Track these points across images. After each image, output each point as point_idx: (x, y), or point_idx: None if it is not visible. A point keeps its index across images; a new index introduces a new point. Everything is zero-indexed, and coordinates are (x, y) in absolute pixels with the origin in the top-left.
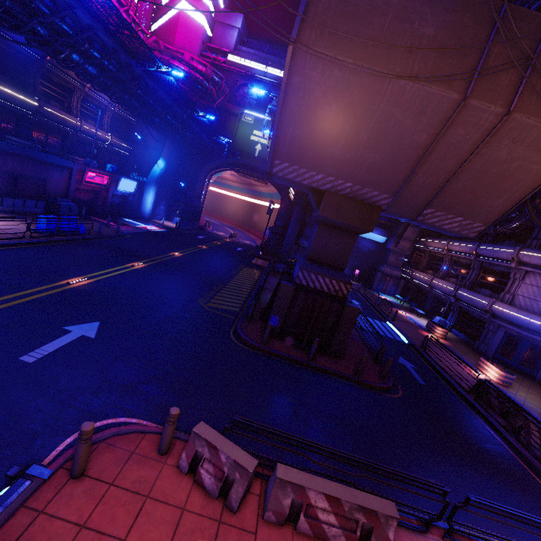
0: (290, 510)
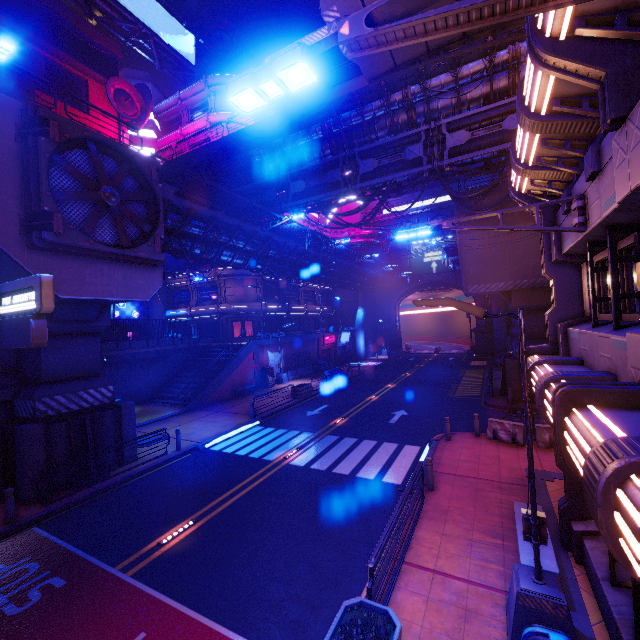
0: (550, 441)
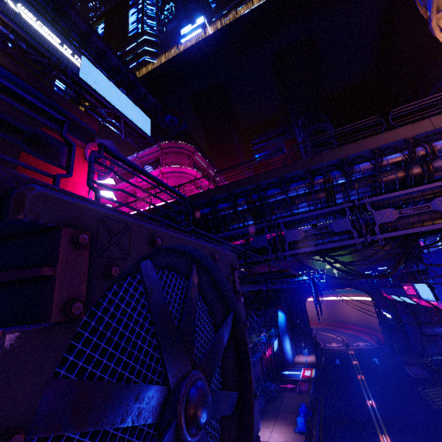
0: None
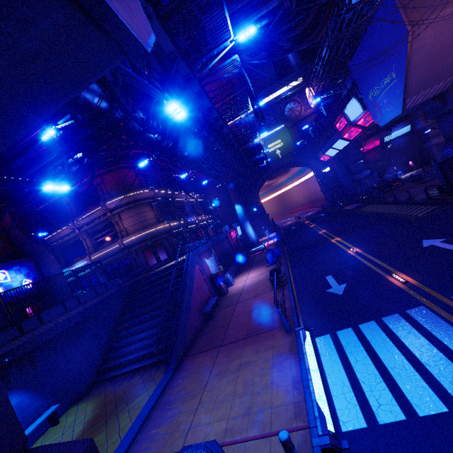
0: None
